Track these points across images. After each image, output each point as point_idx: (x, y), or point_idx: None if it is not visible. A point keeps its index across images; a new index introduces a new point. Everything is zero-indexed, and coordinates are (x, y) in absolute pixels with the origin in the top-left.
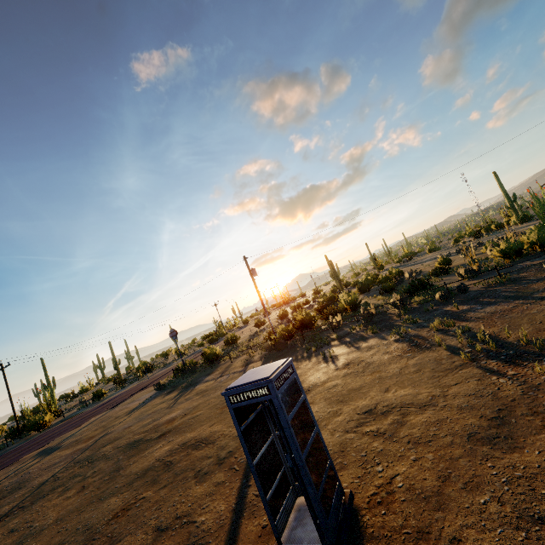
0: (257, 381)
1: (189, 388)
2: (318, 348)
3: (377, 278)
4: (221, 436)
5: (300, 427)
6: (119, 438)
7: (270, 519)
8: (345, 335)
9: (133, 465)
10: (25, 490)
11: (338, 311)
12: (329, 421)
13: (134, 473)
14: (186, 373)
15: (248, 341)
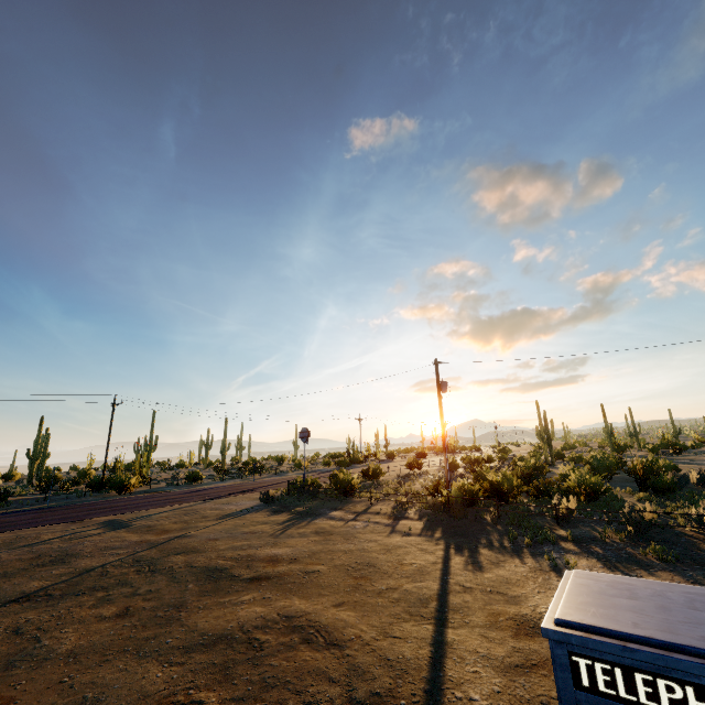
0: None
1: (305, 518)
2: (533, 543)
3: (621, 463)
4: (357, 640)
5: None
6: (198, 550)
7: None
8: (587, 540)
9: (202, 612)
10: (67, 568)
11: (563, 491)
12: None
13: (199, 631)
14: (305, 494)
15: (396, 483)
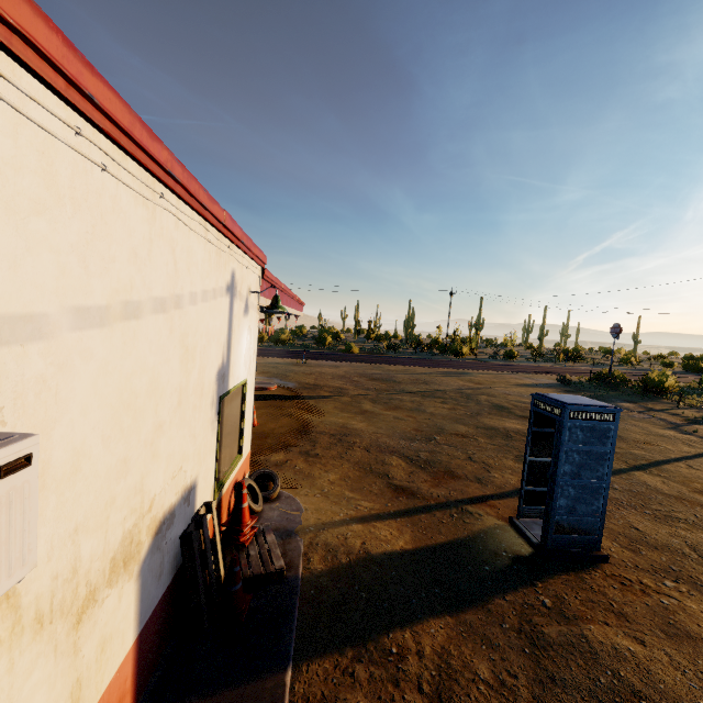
0: (557, 401)
1: None
2: None
3: None
4: None
5: (577, 462)
6: (495, 396)
7: (519, 499)
8: None
9: (488, 419)
10: (429, 387)
11: None
12: (692, 530)
13: (484, 423)
14: (604, 384)
15: None
